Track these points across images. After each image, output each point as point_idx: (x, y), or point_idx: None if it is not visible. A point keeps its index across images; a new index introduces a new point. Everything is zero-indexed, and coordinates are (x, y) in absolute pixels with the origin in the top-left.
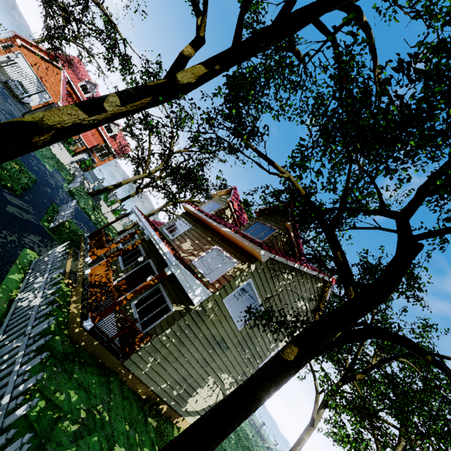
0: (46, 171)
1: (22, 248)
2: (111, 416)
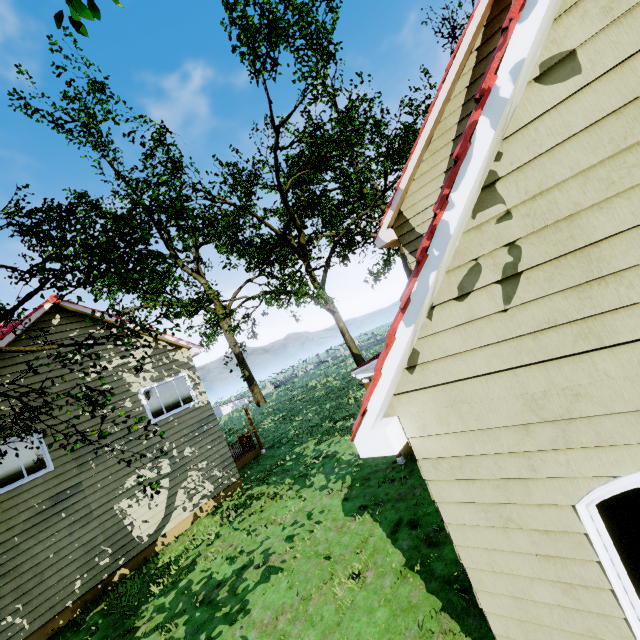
0: None
1: None
2: None
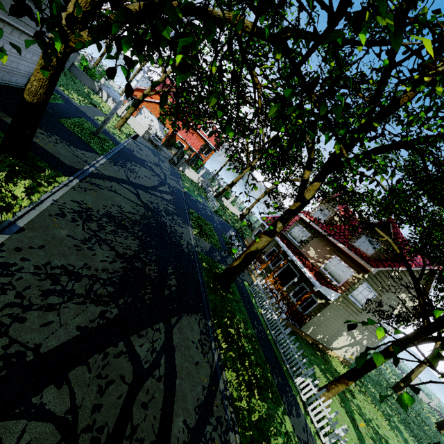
0: (203, 207)
1: (243, 283)
2: (306, 353)
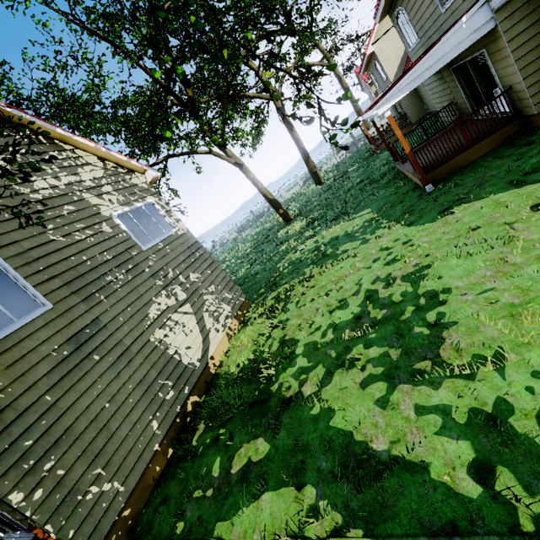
0: None
1: None
2: None
